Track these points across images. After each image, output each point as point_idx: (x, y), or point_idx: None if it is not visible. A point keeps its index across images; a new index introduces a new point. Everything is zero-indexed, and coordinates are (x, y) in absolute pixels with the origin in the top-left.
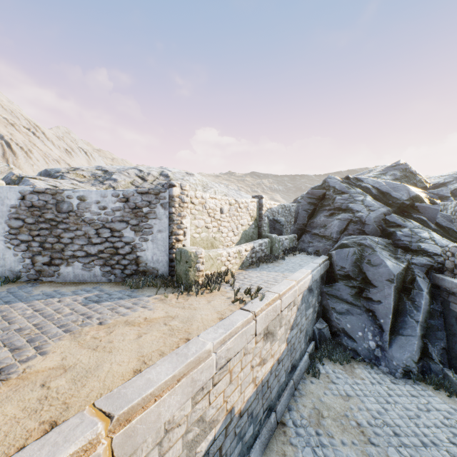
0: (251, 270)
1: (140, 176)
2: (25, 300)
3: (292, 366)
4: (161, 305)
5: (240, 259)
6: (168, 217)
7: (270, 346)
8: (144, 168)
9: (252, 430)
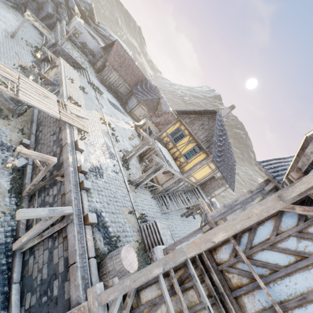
0: None
1: None
2: None
3: None
4: None
5: None
6: None
7: None
8: None
9: None
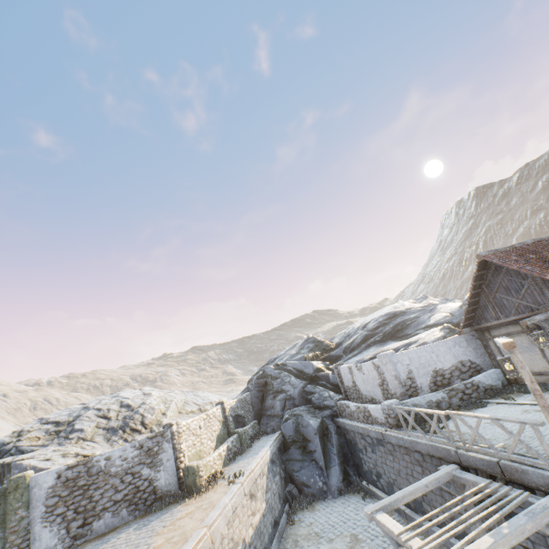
0: (232, 464)
1: (101, 416)
2: None
3: (275, 521)
4: (188, 506)
5: (221, 459)
6: (173, 447)
7: (255, 504)
8: (95, 402)
9: None
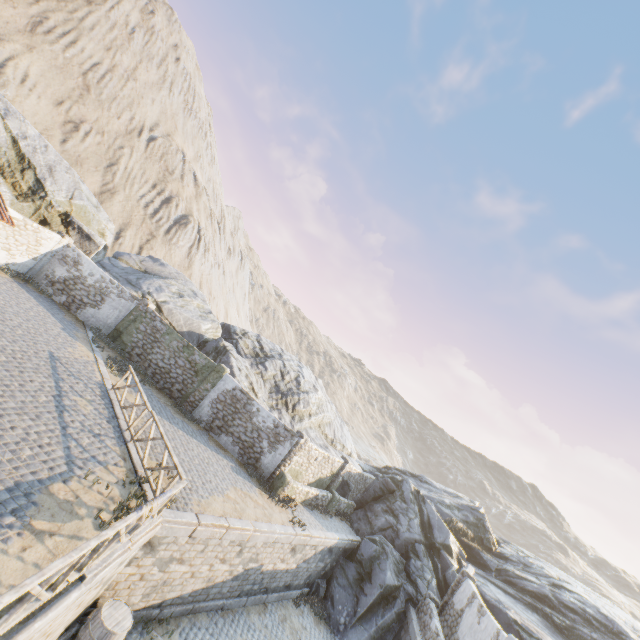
0: (307, 509)
1: (282, 371)
2: (210, 448)
3: (289, 585)
4: (261, 497)
5: (305, 497)
6: (289, 450)
7: (290, 556)
8: (287, 357)
9: (257, 587)
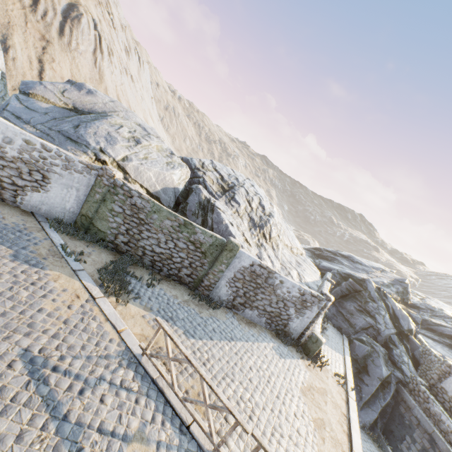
0: None
1: (248, 200)
2: (250, 340)
3: None
4: (311, 373)
5: None
6: (317, 313)
7: None
8: (241, 179)
9: None
